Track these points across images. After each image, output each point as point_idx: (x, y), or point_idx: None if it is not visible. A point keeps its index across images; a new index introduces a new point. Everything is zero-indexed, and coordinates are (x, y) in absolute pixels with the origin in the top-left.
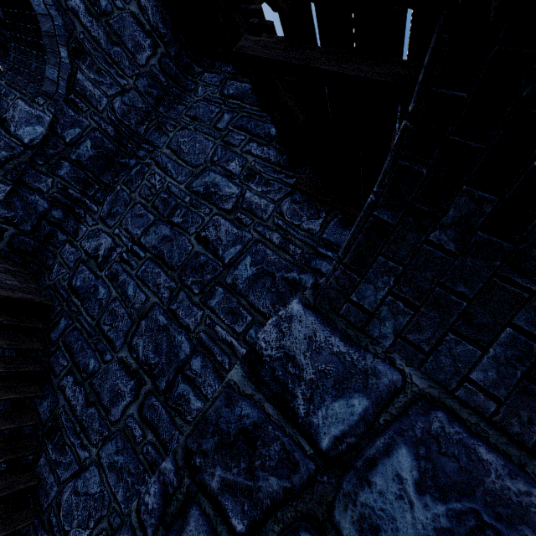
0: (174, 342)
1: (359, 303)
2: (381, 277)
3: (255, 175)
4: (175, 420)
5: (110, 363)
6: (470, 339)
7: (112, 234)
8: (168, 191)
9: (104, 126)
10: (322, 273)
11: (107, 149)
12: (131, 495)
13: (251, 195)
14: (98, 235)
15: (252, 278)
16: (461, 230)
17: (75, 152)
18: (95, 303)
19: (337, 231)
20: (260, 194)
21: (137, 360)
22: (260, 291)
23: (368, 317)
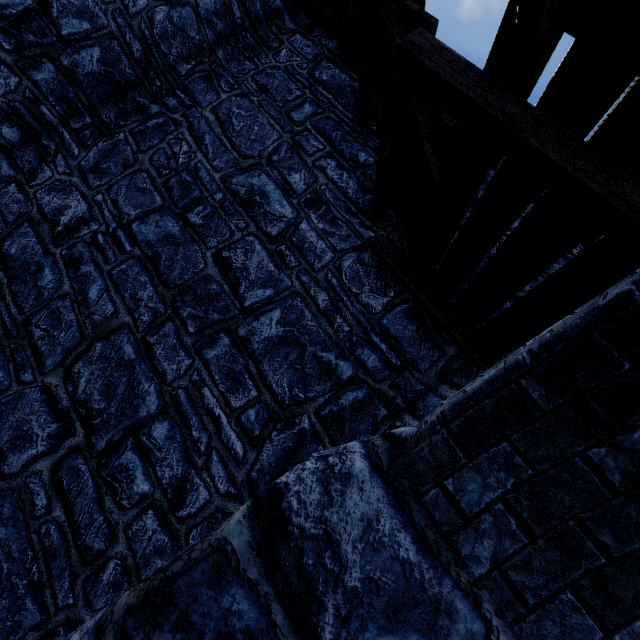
0: (137, 389)
1: (455, 496)
2: (497, 471)
3: (321, 204)
4: (104, 499)
5: (27, 387)
6: (593, 610)
7: (90, 200)
8: (195, 173)
9: (128, 38)
10: (367, 368)
11: (122, 73)
12: (2, 589)
13: (308, 229)
14: (67, 192)
15: (274, 340)
16: (639, 464)
17: (71, 55)
18: (32, 290)
19: (401, 321)
20: (320, 233)
21: (73, 396)
22: (280, 363)
23: (461, 522)
